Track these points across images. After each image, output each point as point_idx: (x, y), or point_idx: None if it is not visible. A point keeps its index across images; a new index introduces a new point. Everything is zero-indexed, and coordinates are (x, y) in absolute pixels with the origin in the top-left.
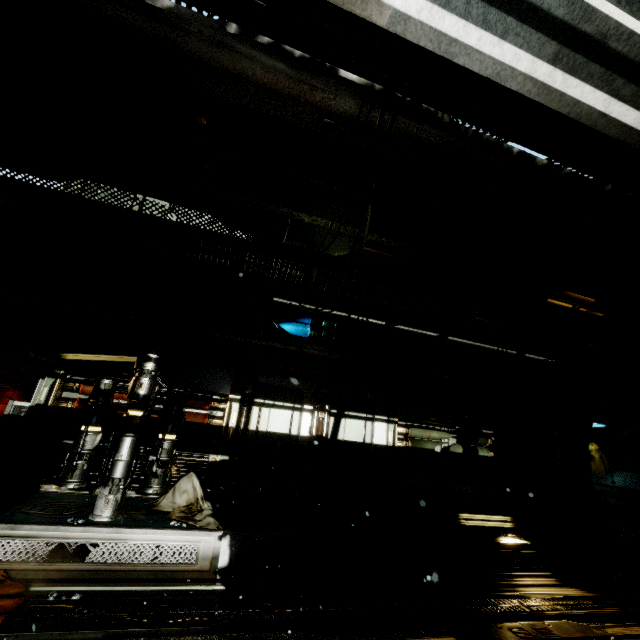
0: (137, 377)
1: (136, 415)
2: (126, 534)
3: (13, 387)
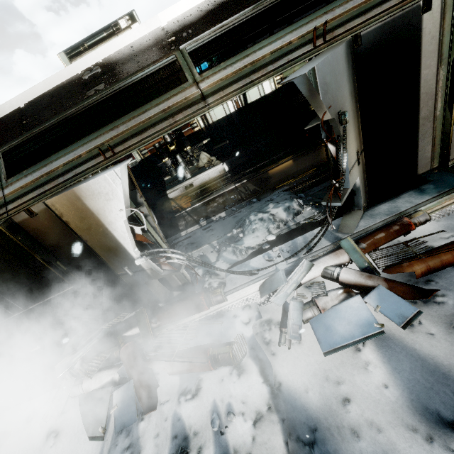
0: (163, 137)
1: (173, 148)
2: (198, 177)
3: (122, 159)
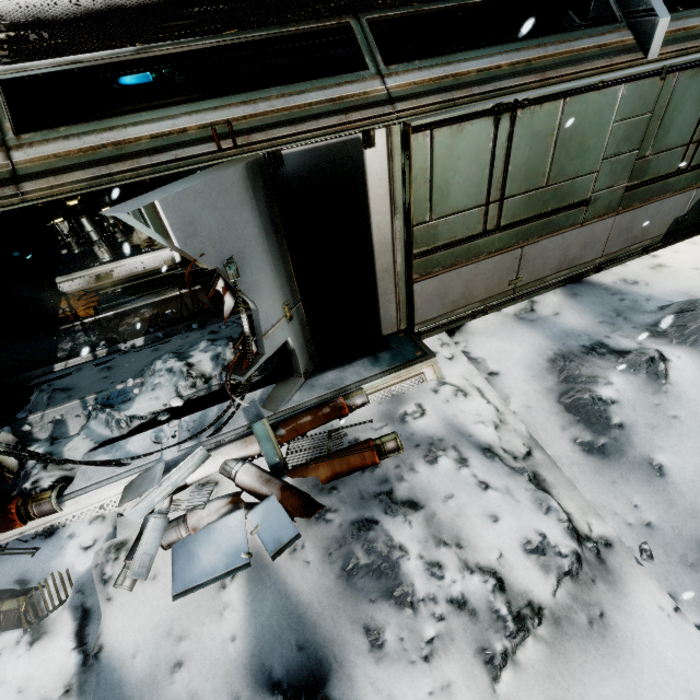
0: None
1: (75, 205)
2: (123, 263)
3: None
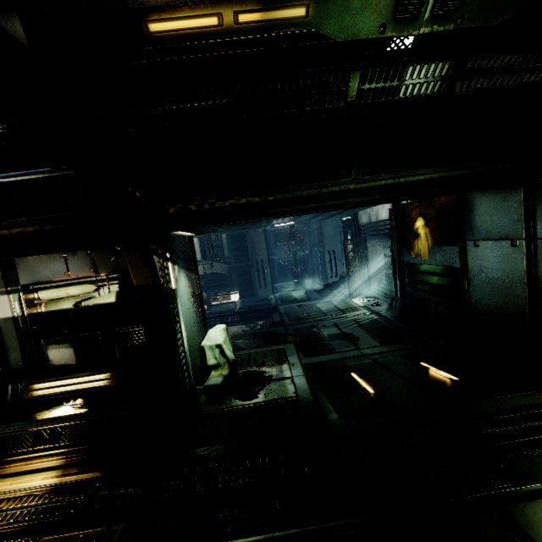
0: None
1: None
2: None
3: None
